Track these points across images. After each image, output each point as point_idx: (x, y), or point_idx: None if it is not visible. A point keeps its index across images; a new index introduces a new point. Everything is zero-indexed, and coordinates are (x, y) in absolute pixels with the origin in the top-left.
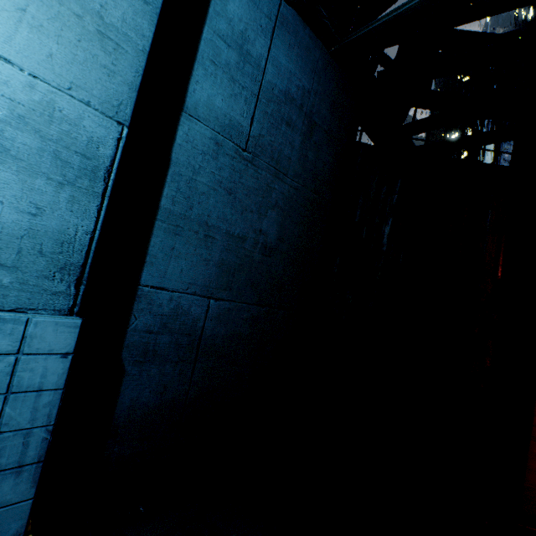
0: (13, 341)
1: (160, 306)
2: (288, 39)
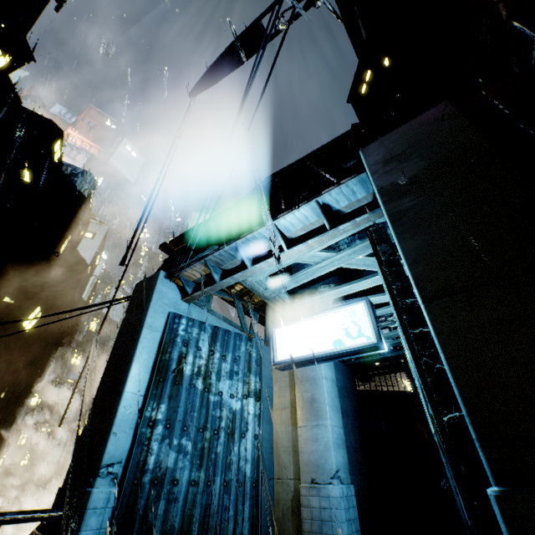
0: (350, 492)
1: None
2: (337, 369)
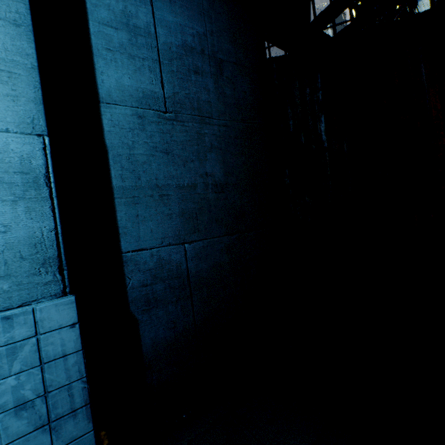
0: (29, 327)
1: (145, 264)
2: None
